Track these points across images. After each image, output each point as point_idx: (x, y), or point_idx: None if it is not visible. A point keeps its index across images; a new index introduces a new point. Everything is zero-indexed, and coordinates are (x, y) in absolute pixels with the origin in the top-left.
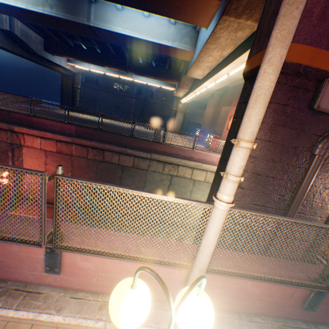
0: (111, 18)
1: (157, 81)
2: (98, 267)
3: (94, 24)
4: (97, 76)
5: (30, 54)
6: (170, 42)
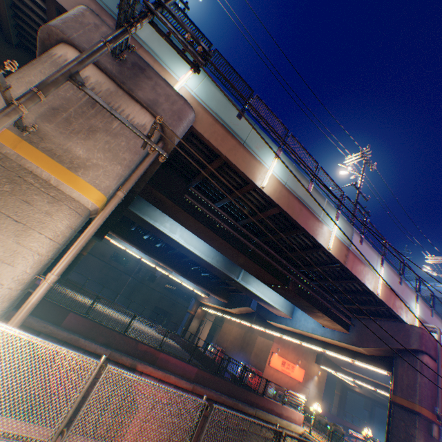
0: (251, 280)
1: (194, 285)
2: None
3: (240, 281)
4: None
5: None
6: (280, 307)
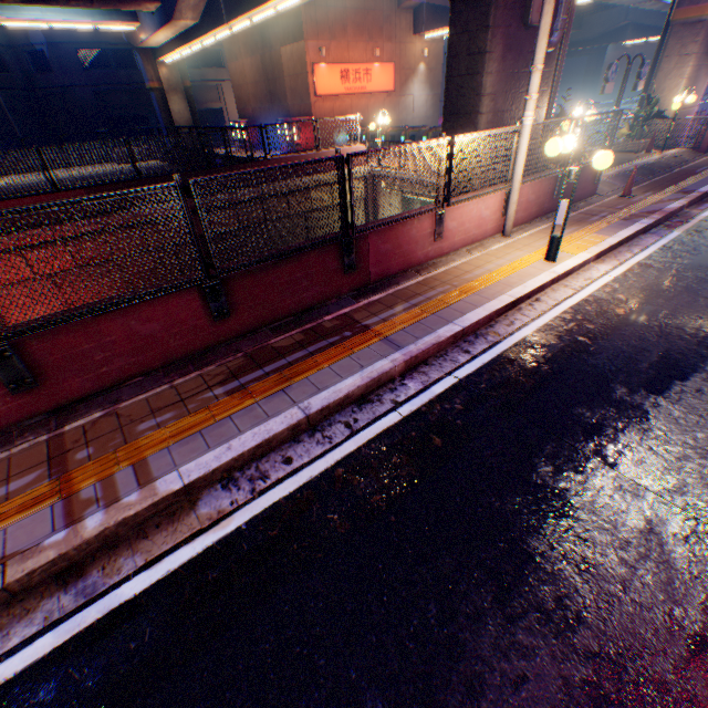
0: None
1: (79, 14)
2: (458, 224)
3: None
4: None
5: None
6: None
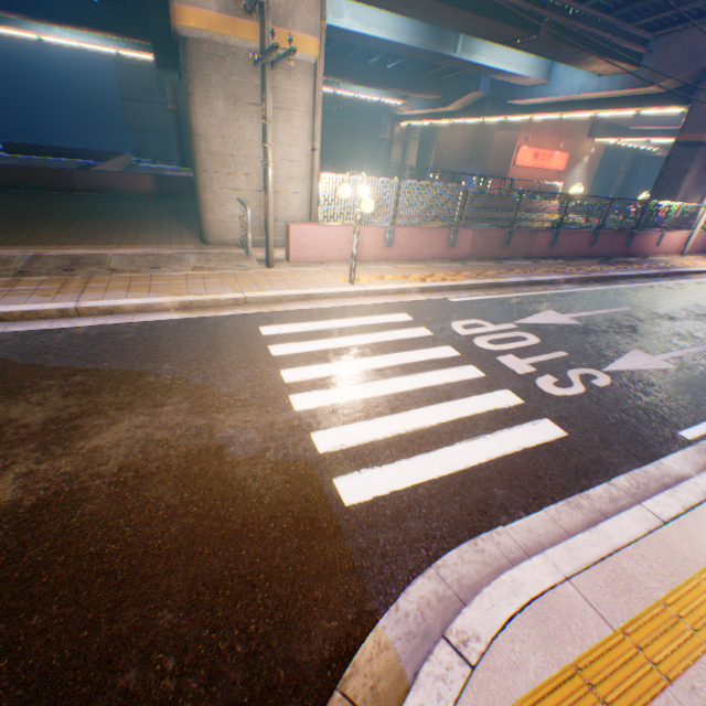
0: (478, 47)
1: (378, 93)
2: (664, 242)
3: (459, 56)
4: None
5: None
6: (528, 73)
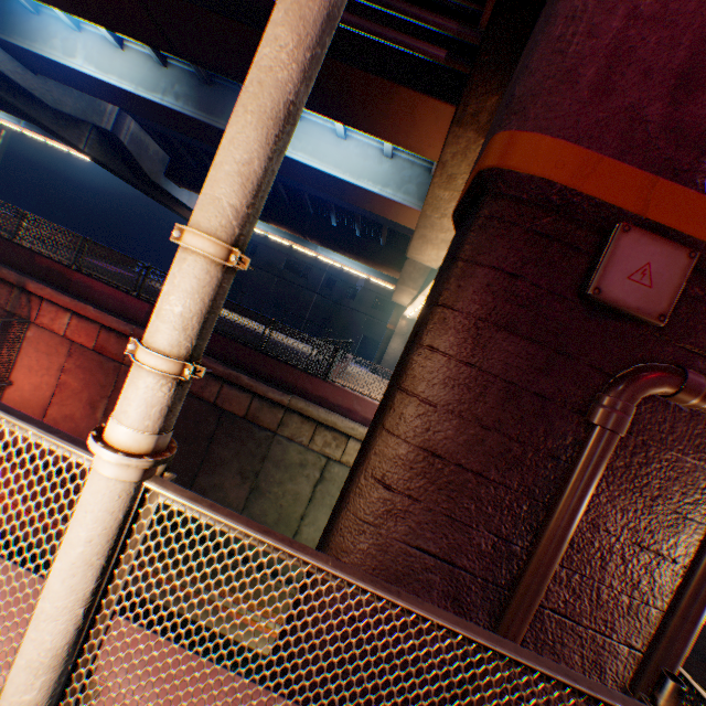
0: None
1: (362, 267)
2: None
3: None
4: (258, 242)
5: (138, 176)
6: (378, 187)
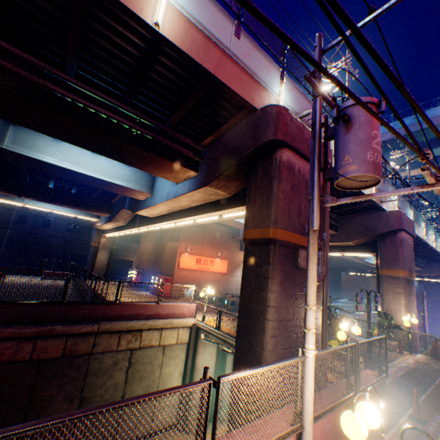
0: (43, 146)
1: (70, 209)
2: None
3: (10, 147)
4: None
5: None
6: (125, 182)
